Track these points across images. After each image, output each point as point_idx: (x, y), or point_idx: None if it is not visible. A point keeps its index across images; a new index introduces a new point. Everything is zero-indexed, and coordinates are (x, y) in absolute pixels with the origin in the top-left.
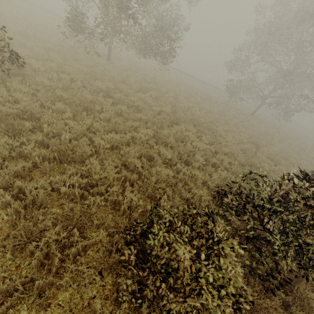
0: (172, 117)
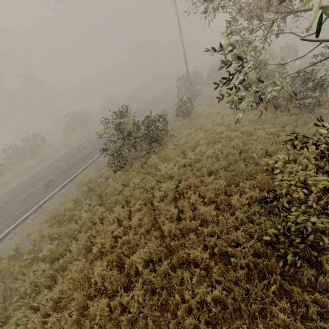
0: None
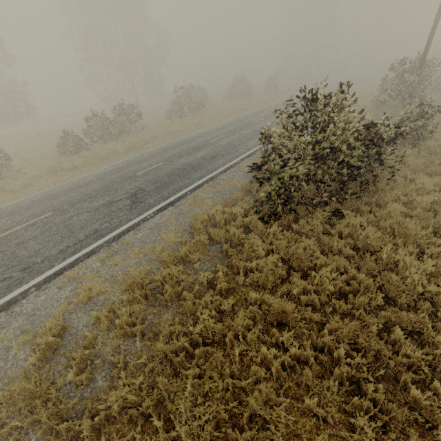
0: None
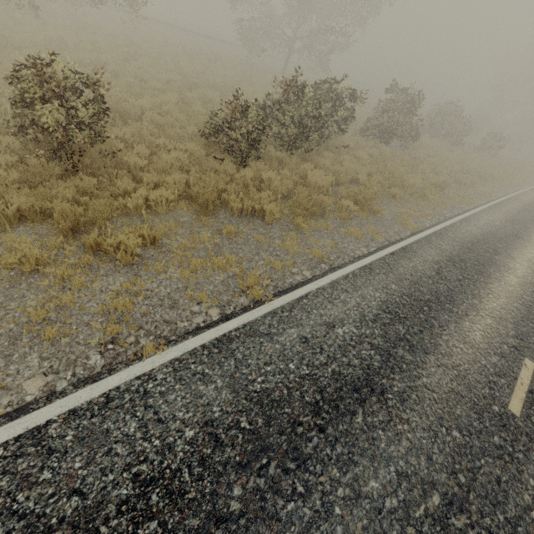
0: (187, 82)
